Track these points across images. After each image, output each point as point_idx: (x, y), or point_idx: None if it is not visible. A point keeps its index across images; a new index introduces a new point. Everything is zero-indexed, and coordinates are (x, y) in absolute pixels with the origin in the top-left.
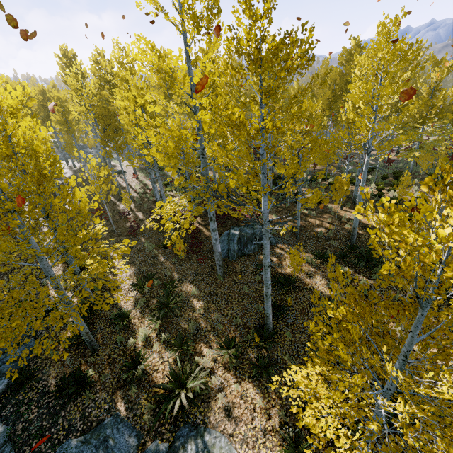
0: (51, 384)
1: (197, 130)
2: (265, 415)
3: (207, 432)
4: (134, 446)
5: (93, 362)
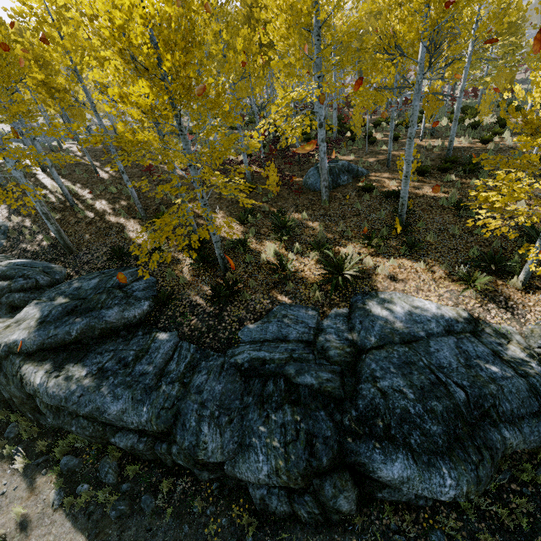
0: (196, 300)
1: (315, 1)
2: (429, 272)
3: (379, 294)
4: (316, 314)
5: (231, 279)
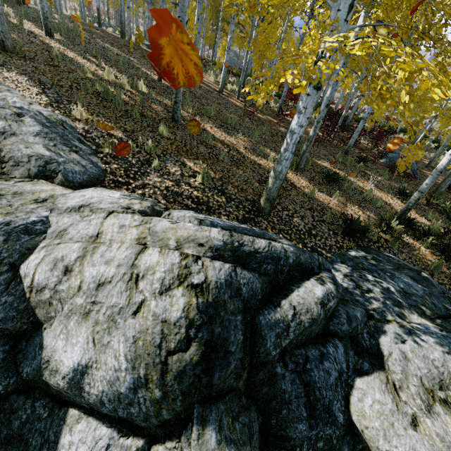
0: None
1: None
2: None
3: None
4: None
5: None
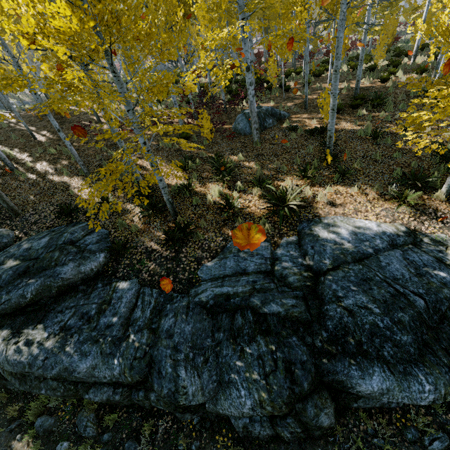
0: (151, 246)
1: None
2: (363, 195)
3: (322, 219)
4: (269, 245)
5: (182, 222)
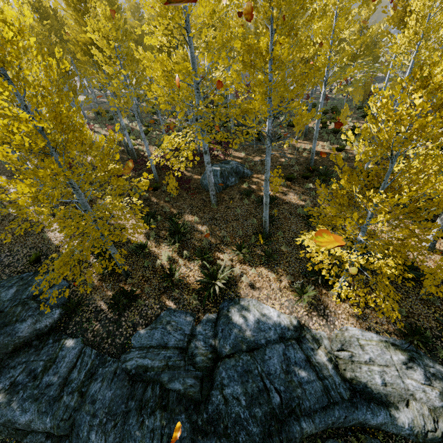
0: (101, 305)
1: (192, 64)
2: (278, 281)
3: (241, 300)
4: (192, 320)
5: (131, 283)
